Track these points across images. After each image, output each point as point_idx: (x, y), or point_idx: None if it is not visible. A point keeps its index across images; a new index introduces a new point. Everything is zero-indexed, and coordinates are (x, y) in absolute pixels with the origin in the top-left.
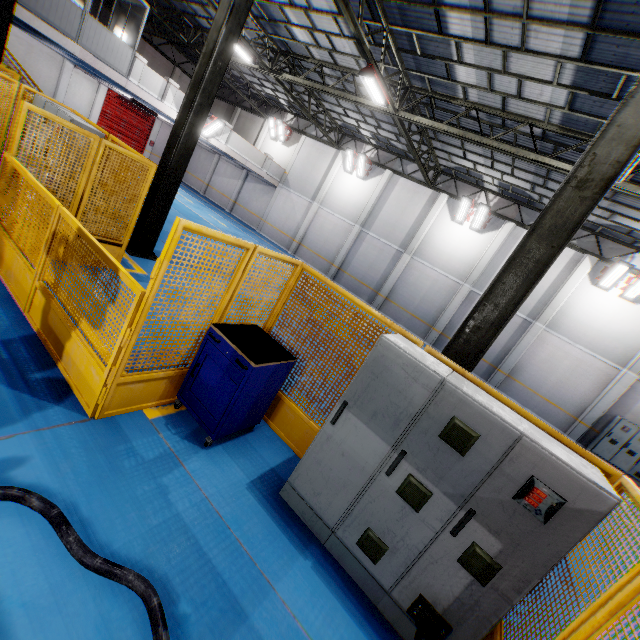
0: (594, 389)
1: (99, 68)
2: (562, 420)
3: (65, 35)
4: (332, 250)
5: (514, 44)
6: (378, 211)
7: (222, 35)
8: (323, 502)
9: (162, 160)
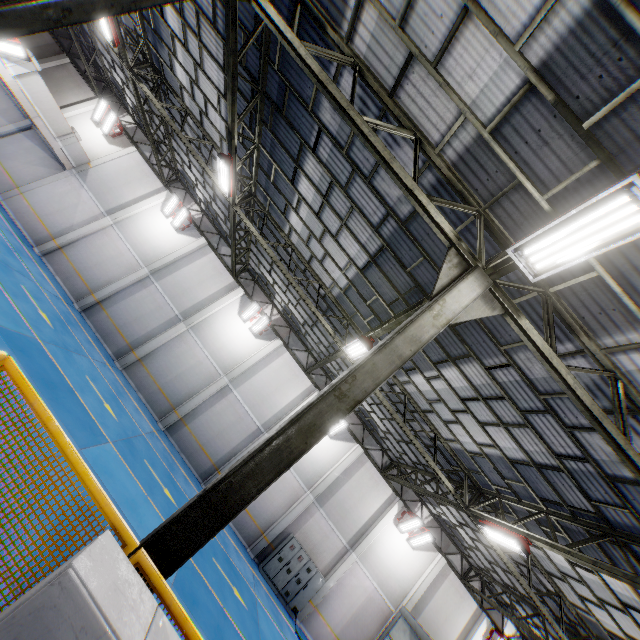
0: (285, 506)
1: None
2: (252, 533)
3: None
4: (101, 278)
5: (332, 230)
6: (176, 268)
7: None
8: None
9: None
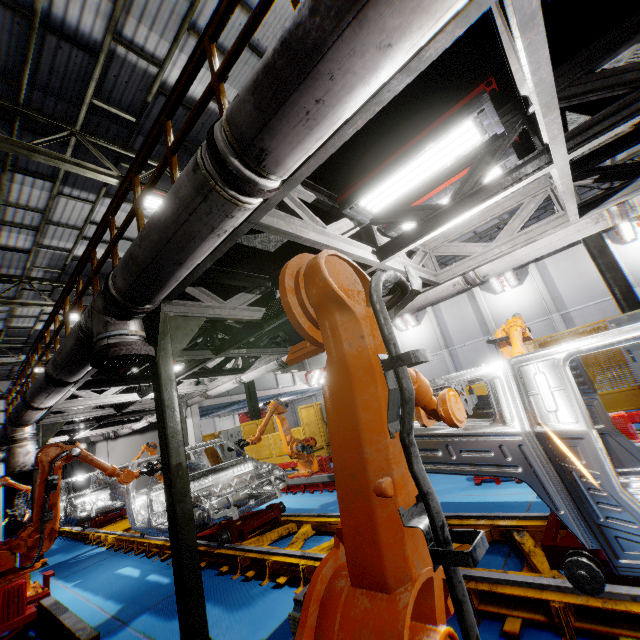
0: None
1: (267, 394)
2: None
3: None
4: None
5: None
6: (446, 331)
7: None
8: None
9: None
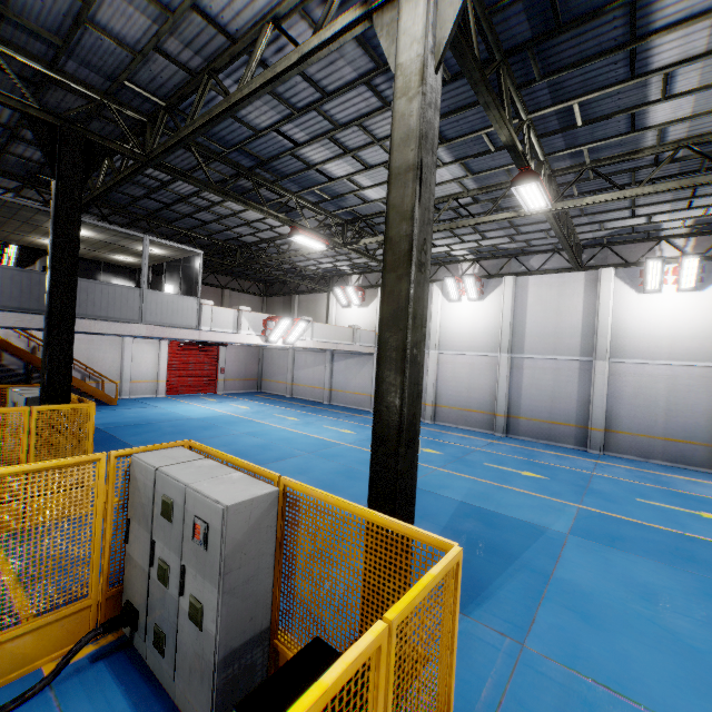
0: None
1: (168, 335)
2: None
3: (127, 321)
4: (484, 397)
5: None
6: (521, 326)
7: (417, 219)
8: None
9: (376, 470)
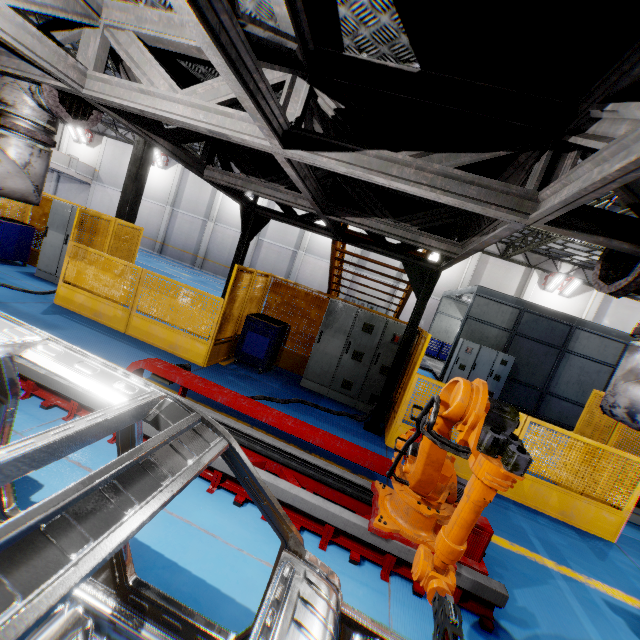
0: None
1: None
2: None
3: None
4: (154, 230)
5: None
6: (182, 193)
7: None
8: (50, 267)
9: None
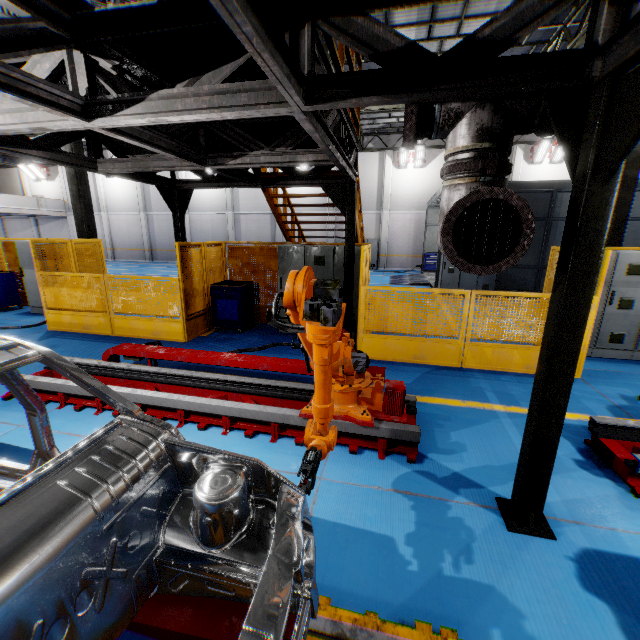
0: (324, 232)
1: None
2: None
3: None
4: (138, 240)
5: None
6: (148, 194)
7: None
8: (40, 302)
9: None
